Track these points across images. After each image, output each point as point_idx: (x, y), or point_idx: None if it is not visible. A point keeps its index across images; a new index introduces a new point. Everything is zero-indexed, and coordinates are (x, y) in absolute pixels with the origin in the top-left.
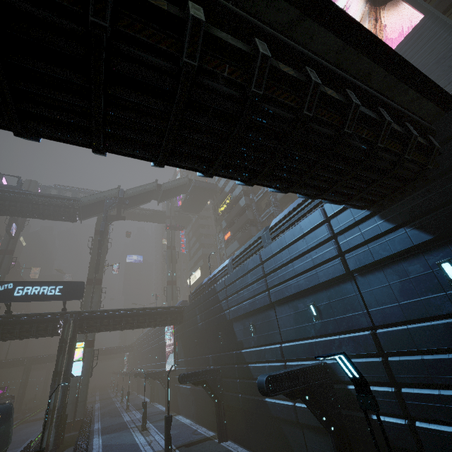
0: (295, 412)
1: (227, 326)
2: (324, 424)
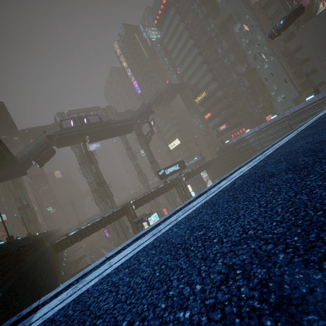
0: None
1: None
2: None
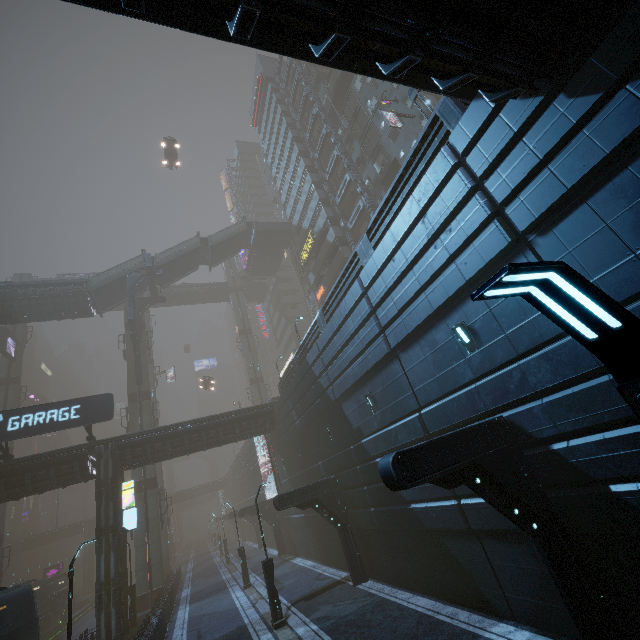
0: (462, 514)
1: (335, 412)
2: (518, 520)
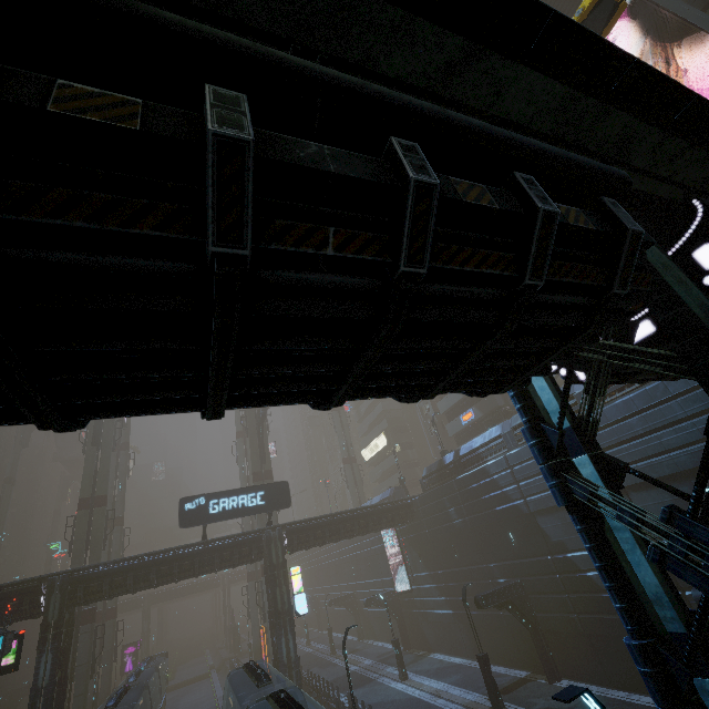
0: None
1: (524, 522)
2: None
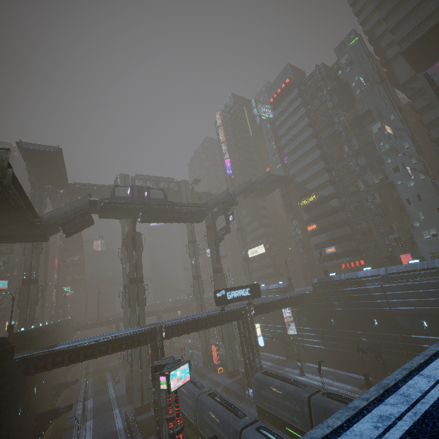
0: None
1: (386, 317)
2: None
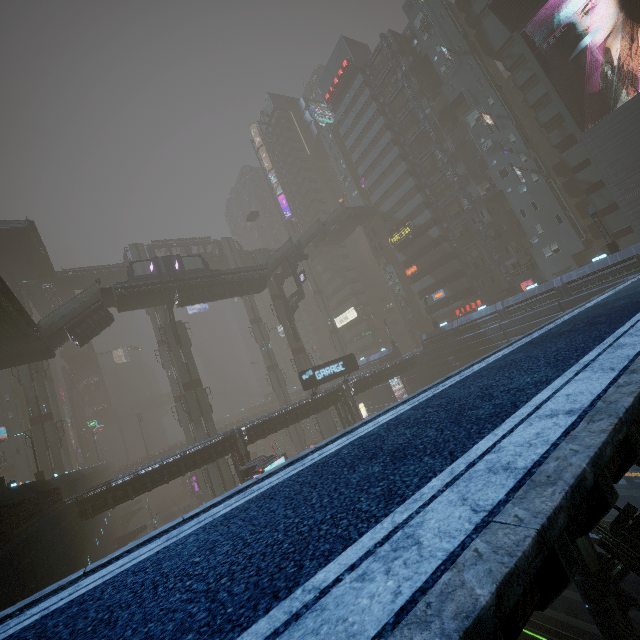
0: None
1: None
2: None
